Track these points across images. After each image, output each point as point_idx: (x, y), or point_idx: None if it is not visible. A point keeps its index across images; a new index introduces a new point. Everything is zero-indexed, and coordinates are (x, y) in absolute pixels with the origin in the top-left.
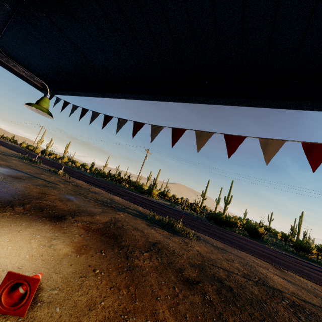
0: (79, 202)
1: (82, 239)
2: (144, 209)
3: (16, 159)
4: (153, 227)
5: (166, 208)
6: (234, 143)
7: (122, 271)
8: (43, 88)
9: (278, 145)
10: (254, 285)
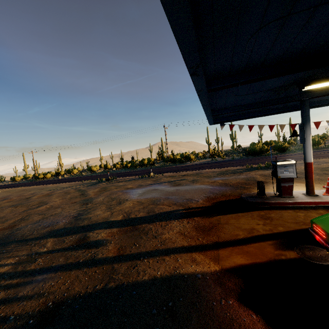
0: (228, 178)
1: None
2: (233, 167)
3: (106, 183)
4: (269, 170)
5: (223, 162)
6: None
7: (321, 180)
8: (215, 123)
9: None
10: None
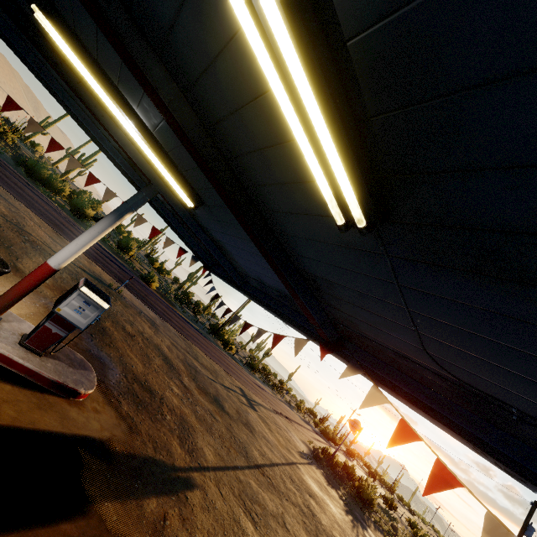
0: None
1: None
2: None
3: None
4: None
5: None
6: (12, 107)
7: None
8: None
9: (40, 130)
10: (4, 220)
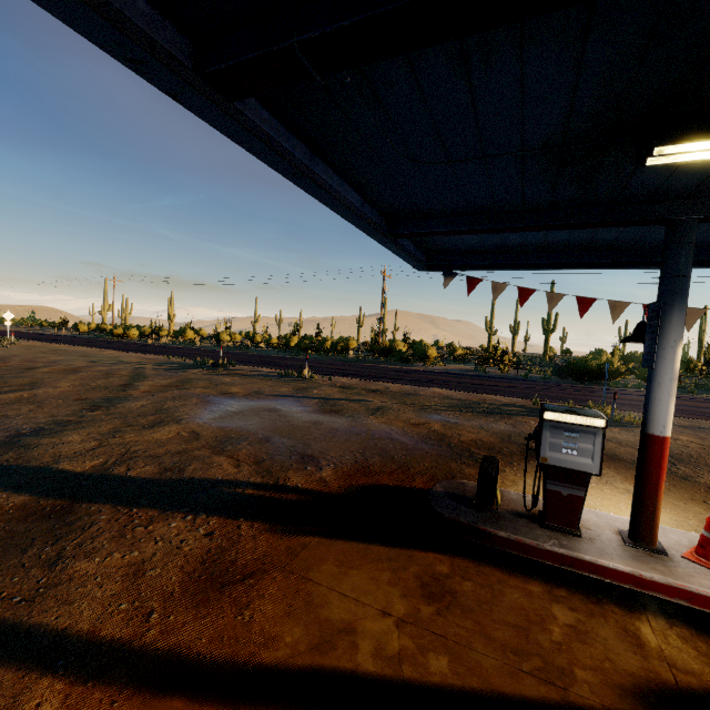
0: (464, 422)
1: (615, 473)
2: (502, 398)
3: (204, 372)
4: None
5: (494, 380)
6: None
7: None
8: (432, 266)
9: None
10: None
